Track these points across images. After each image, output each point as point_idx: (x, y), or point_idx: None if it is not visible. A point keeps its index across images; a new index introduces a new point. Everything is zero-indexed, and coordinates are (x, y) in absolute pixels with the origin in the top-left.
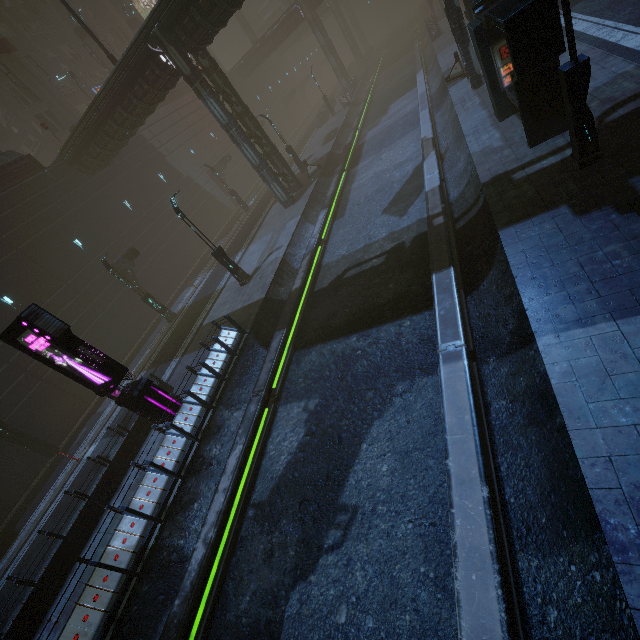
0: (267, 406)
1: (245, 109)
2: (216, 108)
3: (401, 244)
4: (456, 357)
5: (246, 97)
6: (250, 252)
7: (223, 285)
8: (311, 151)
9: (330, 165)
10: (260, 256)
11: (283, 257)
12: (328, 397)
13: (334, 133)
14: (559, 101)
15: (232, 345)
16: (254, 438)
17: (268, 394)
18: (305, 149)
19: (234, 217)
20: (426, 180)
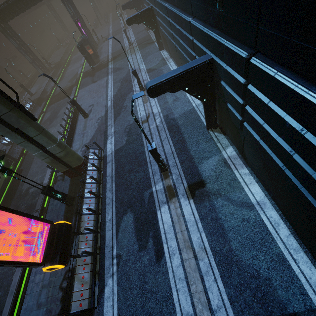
0: (42, 113)
1: (24, 43)
2: (13, 42)
3: (73, 85)
4: (72, 95)
5: (18, 29)
6: (32, 89)
7: (23, 98)
8: (53, 59)
9: (60, 65)
10: (36, 90)
11: (44, 89)
12: (55, 109)
13: (62, 54)
14: (92, 60)
15: (31, 105)
16: (40, 117)
17: (42, 112)
18: (51, 58)
19: (21, 81)
20: (78, 71)
